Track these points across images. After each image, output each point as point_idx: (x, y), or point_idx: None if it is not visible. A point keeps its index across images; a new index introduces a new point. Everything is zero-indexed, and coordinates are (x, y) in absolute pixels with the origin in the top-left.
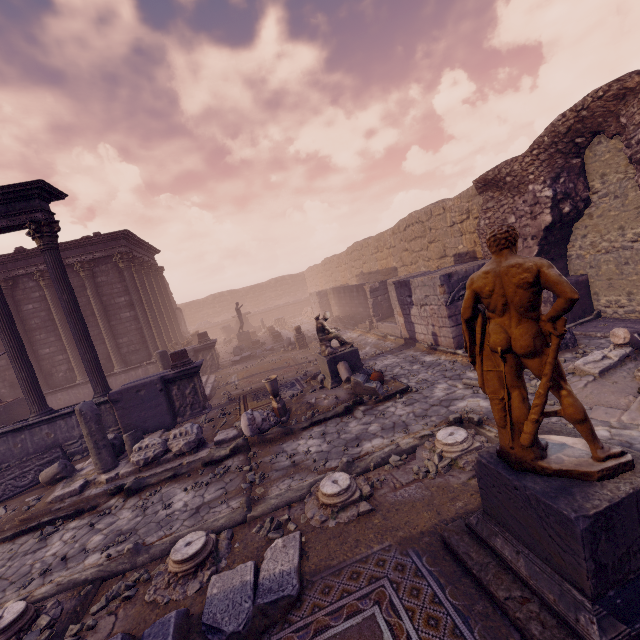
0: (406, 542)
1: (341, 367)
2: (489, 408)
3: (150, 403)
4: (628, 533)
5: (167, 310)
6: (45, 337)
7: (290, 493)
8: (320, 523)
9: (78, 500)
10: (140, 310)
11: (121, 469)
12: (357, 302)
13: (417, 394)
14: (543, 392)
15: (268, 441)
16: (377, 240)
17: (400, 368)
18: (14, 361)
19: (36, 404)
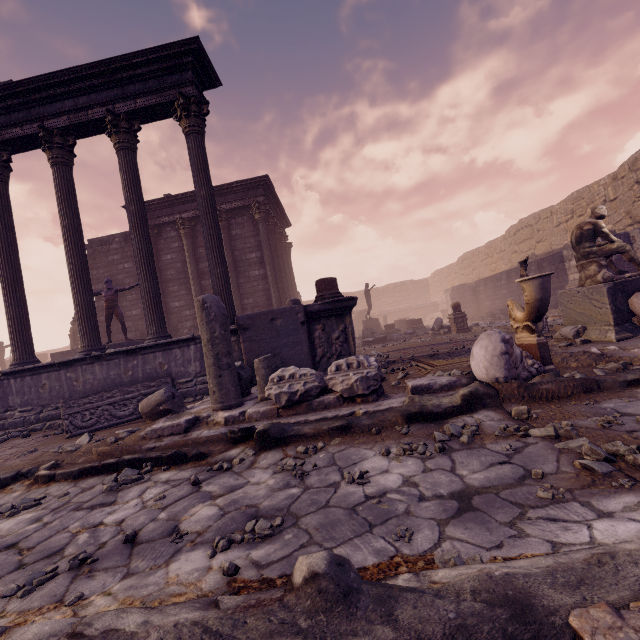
0: None
1: None
2: None
3: (286, 339)
4: None
5: (291, 286)
6: (177, 289)
7: None
8: None
9: (180, 441)
10: (270, 268)
11: (248, 408)
12: None
13: None
14: None
15: (541, 397)
16: (574, 200)
17: None
18: (140, 267)
19: (154, 324)
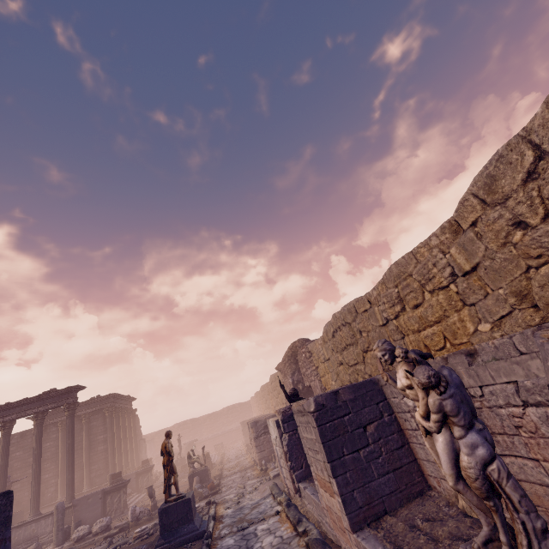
0: (147, 543)
1: (194, 480)
2: (231, 497)
3: (93, 507)
4: (173, 515)
5: (131, 441)
6: (49, 465)
7: (127, 539)
8: (128, 544)
9: None
10: (110, 444)
11: (65, 544)
12: None
13: (219, 494)
14: (167, 476)
15: (139, 524)
16: (267, 386)
17: (232, 481)
18: (34, 480)
19: (34, 508)
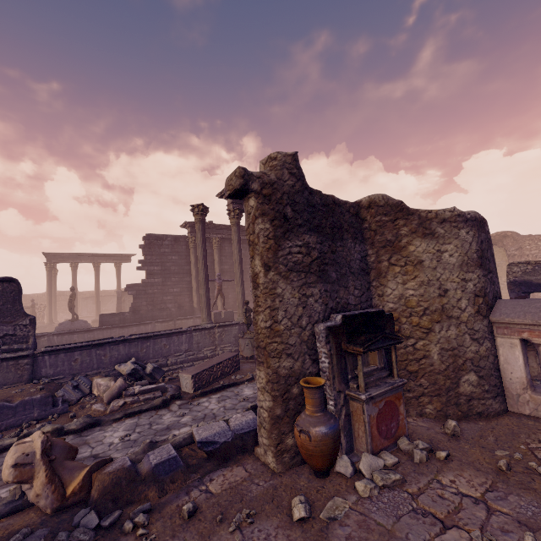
0: None
1: None
2: None
3: None
4: None
5: None
6: None
7: None
8: None
9: None
10: None
11: None
12: None
13: None
14: None
15: None
16: None
17: None
18: None
19: None
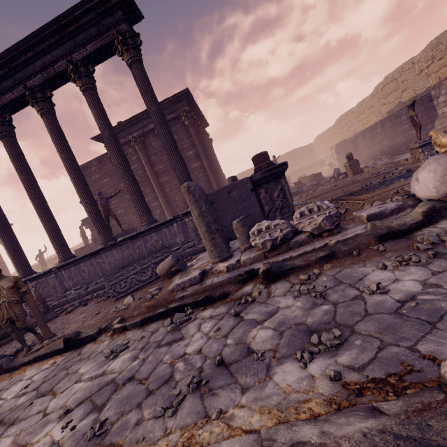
0: None
1: None
2: None
3: (242, 204)
4: None
5: (219, 170)
6: (143, 189)
7: None
8: None
9: (201, 288)
10: (204, 159)
11: (240, 257)
12: (407, 126)
13: None
14: None
15: None
16: (433, 46)
17: None
18: (123, 176)
19: (144, 215)
